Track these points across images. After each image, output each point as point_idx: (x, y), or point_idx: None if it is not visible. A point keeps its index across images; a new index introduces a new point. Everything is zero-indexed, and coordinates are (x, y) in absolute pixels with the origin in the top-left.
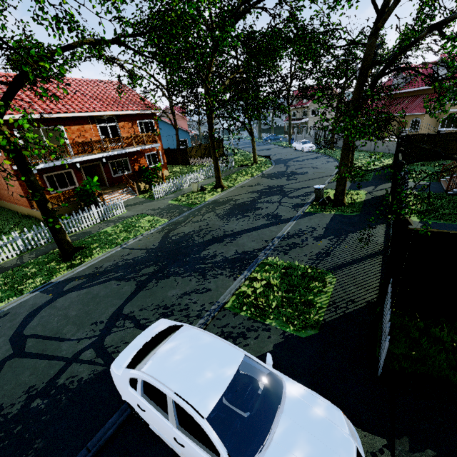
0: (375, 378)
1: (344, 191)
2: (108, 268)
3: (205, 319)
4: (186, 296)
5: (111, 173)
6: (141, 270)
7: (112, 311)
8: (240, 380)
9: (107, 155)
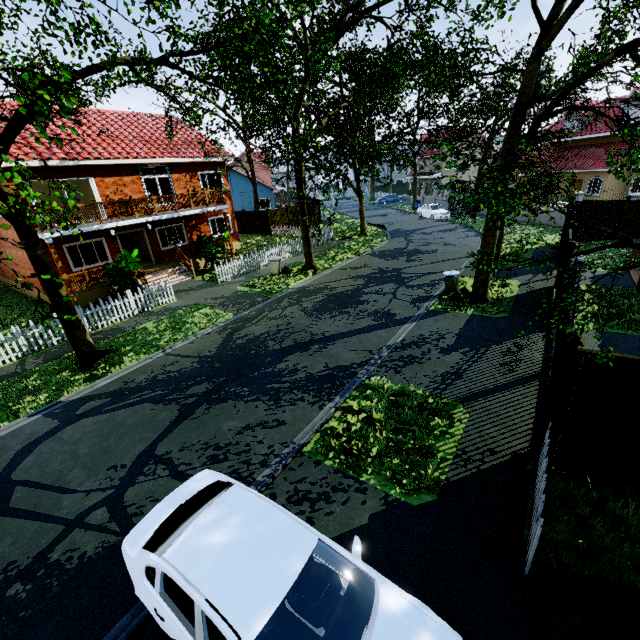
0: (521, 578)
1: (487, 281)
2: (141, 384)
3: (272, 468)
4: (248, 431)
5: (158, 245)
6: (188, 388)
7: (140, 450)
8: (313, 573)
9: (153, 219)
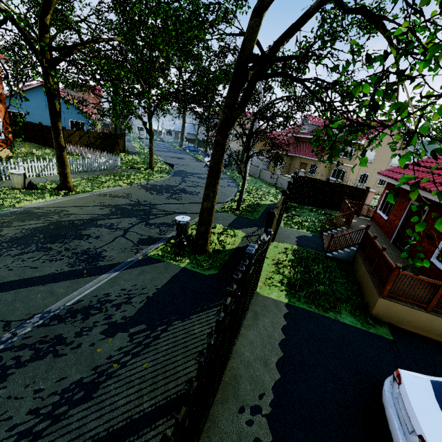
0: None
1: (207, 233)
2: None
3: None
4: None
5: None
6: None
7: None
8: None
9: None
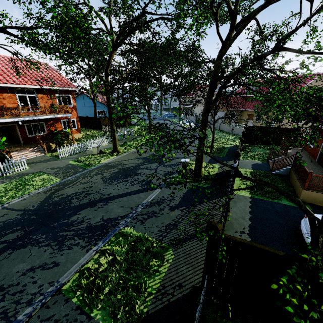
0: None
1: (201, 166)
2: None
3: (34, 307)
4: (29, 273)
5: (26, 134)
6: (4, 236)
7: None
8: None
9: (18, 120)
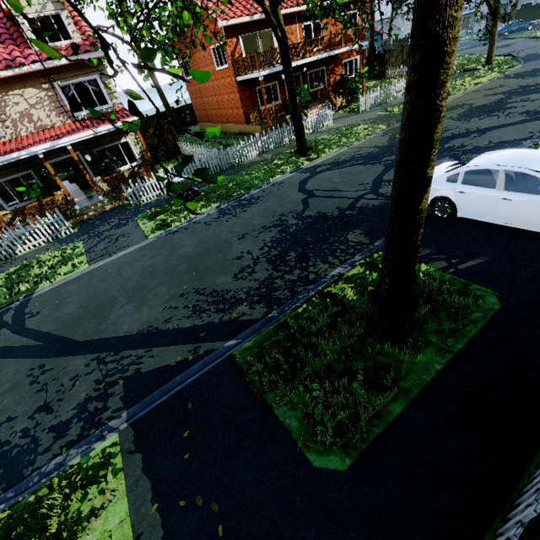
0: None
1: None
2: (346, 159)
3: None
4: None
5: (307, 87)
6: (382, 158)
7: (372, 179)
8: (539, 192)
9: (317, 58)
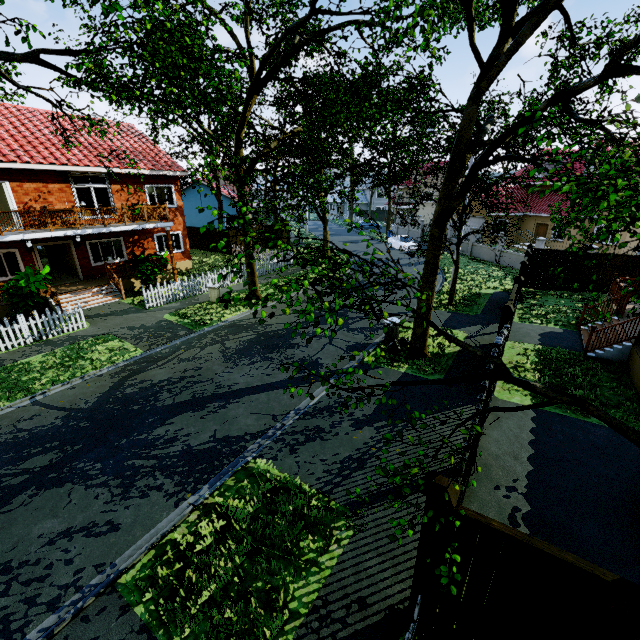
0: None
1: (425, 335)
2: None
3: (60, 615)
4: (62, 541)
5: (89, 260)
6: (27, 459)
7: None
8: None
9: (73, 233)
